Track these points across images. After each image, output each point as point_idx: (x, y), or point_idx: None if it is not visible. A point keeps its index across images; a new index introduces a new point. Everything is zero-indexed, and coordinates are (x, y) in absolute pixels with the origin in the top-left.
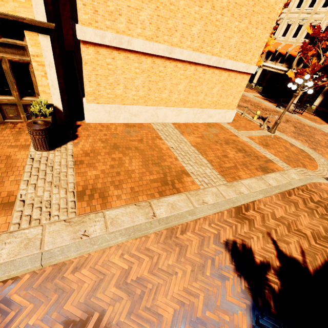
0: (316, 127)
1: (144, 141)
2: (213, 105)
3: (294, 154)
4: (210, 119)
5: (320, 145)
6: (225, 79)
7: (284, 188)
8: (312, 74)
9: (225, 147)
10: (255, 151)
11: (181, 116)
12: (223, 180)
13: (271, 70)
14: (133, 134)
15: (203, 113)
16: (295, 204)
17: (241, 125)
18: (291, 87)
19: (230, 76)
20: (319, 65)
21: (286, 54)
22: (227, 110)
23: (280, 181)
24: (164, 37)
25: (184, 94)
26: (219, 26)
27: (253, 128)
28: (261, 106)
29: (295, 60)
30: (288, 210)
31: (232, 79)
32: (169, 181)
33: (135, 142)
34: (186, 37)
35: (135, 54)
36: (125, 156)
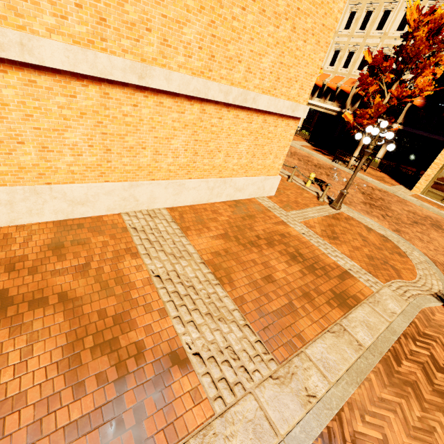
0: (388, 190)
1: (93, 267)
2: (243, 171)
3: (376, 247)
4: (240, 194)
5: (403, 223)
6: (259, 127)
7: (386, 348)
8: (376, 117)
9: (268, 254)
10: (319, 254)
11: (185, 194)
12: (268, 361)
13: (319, 111)
14: (70, 249)
15: (226, 185)
16: (414, 388)
17: (290, 198)
18: (346, 133)
19: (267, 122)
20: (384, 105)
21: (336, 89)
22: (267, 177)
23: (375, 328)
24: (121, 41)
25: (186, 155)
26: (240, 30)
27: (308, 202)
28: (313, 162)
29: (350, 97)
30: (410, 417)
31: (271, 127)
32: (131, 408)
33: (66, 276)
34: (174, 45)
35: (50, 74)
36: (17, 333)
